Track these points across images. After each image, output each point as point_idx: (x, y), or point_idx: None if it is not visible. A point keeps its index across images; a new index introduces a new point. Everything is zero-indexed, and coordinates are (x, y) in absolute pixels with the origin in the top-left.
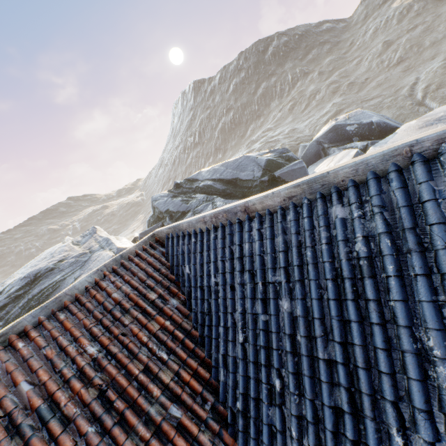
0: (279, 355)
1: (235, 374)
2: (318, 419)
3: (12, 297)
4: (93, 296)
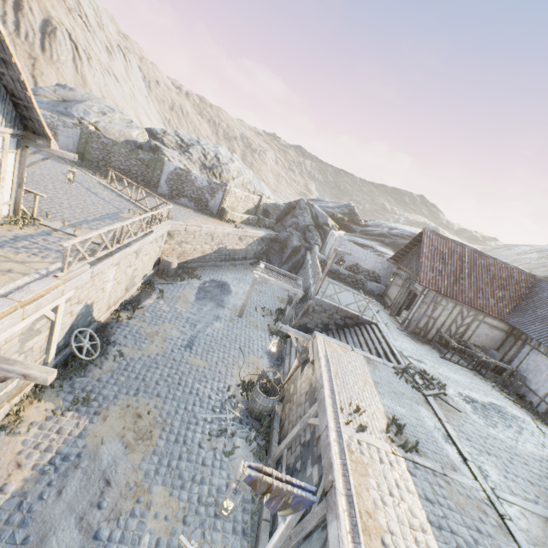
0: (544, 308)
1: (526, 307)
2: (540, 315)
3: (402, 236)
4: (510, 270)
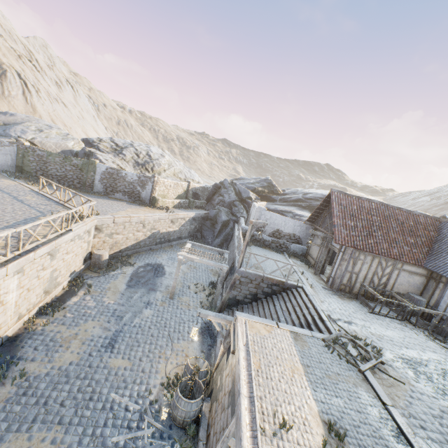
0: None
1: (439, 249)
2: None
3: (315, 198)
4: (416, 216)
